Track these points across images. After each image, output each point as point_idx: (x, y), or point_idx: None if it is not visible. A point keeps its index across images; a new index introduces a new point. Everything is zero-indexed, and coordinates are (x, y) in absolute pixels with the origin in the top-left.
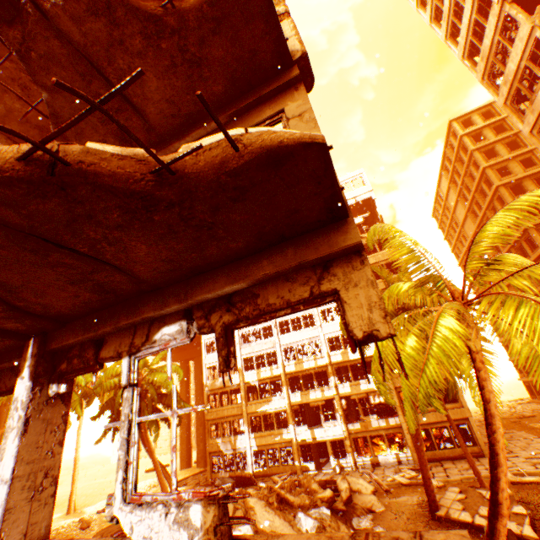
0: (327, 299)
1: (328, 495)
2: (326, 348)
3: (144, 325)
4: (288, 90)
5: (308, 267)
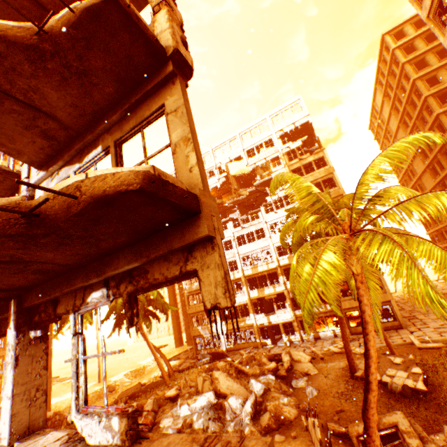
0: (192, 276)
1: (273, 367)
2: (275, 255)
3: (81, 290)
4: (168, 84)
5: (179, 250)
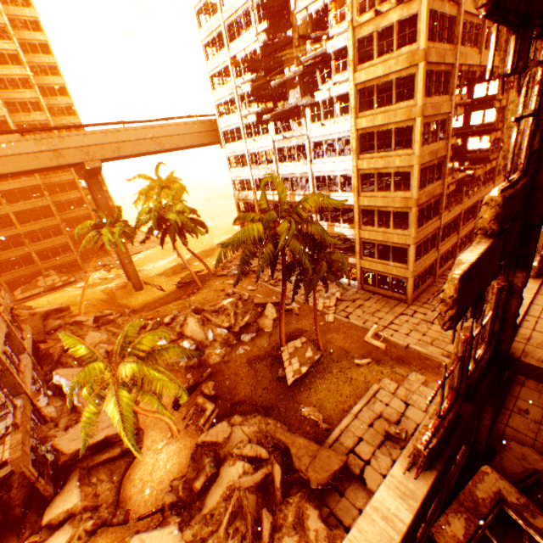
0: None
1: (226, 326)
2: (312, 188)
3: None
4: None
5: None
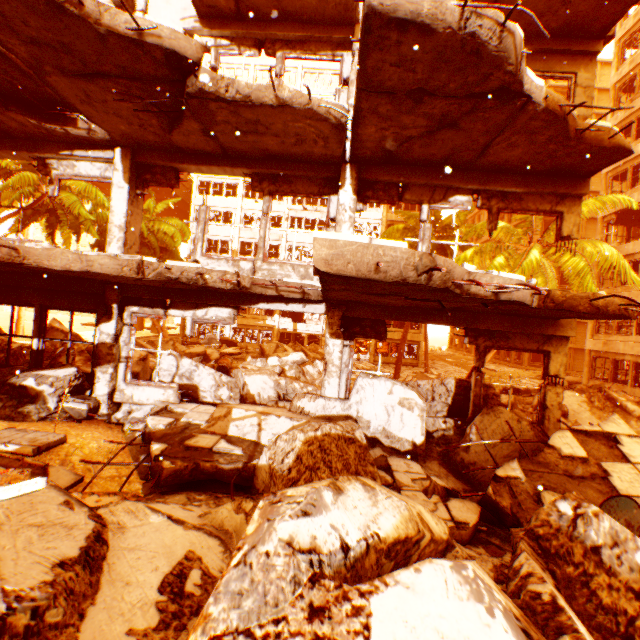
0: (554, 215)
1: None
2: None
3: (441, 189)
4: (585, 58)
5: (553, 196)
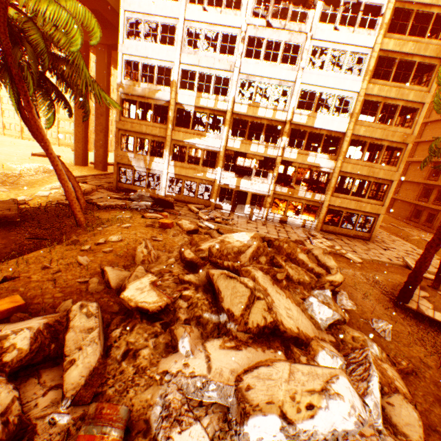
0: None
1: (339, 281)
2: (295, 103)
3: None
4: None
5: None
